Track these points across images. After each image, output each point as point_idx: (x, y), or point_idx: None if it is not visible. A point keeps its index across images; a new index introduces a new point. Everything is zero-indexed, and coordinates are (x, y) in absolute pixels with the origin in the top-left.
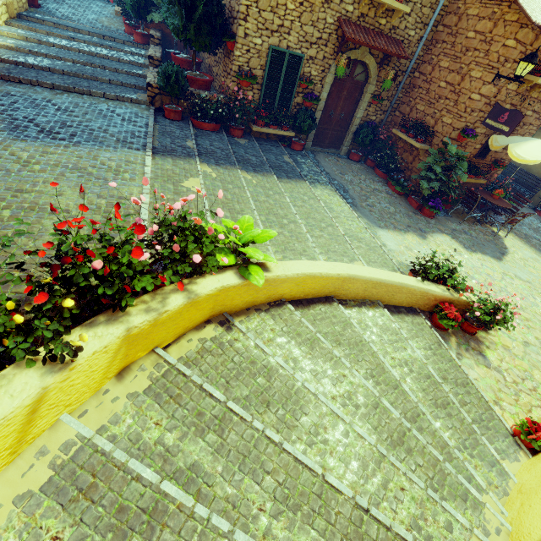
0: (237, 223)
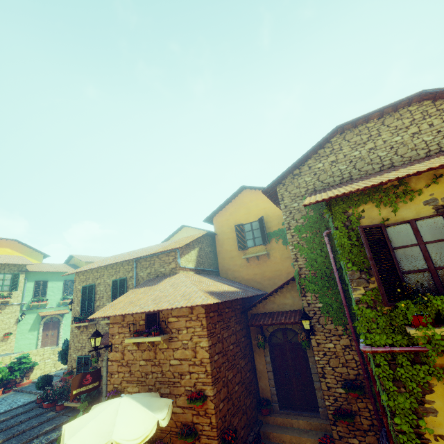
0: None
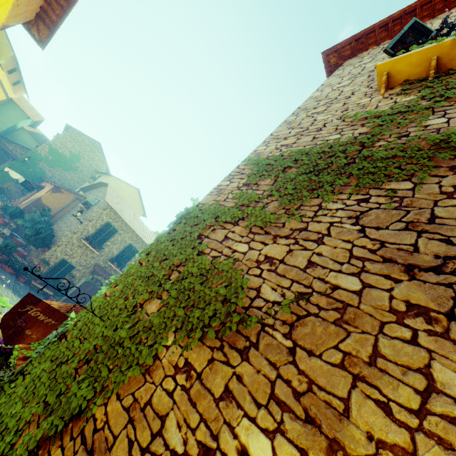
0: (1, 297)
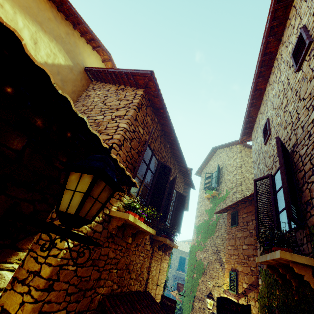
0: None
